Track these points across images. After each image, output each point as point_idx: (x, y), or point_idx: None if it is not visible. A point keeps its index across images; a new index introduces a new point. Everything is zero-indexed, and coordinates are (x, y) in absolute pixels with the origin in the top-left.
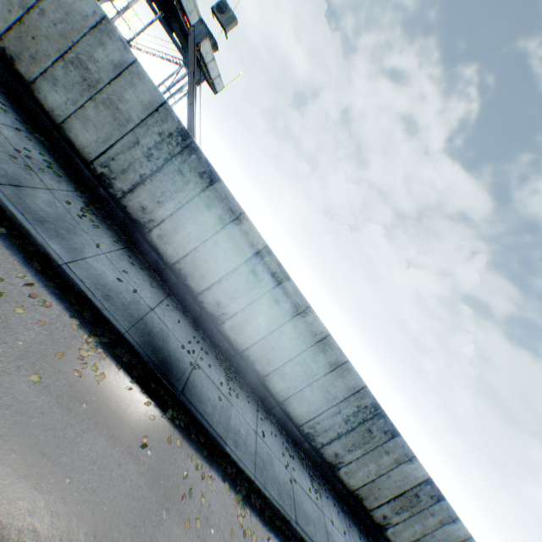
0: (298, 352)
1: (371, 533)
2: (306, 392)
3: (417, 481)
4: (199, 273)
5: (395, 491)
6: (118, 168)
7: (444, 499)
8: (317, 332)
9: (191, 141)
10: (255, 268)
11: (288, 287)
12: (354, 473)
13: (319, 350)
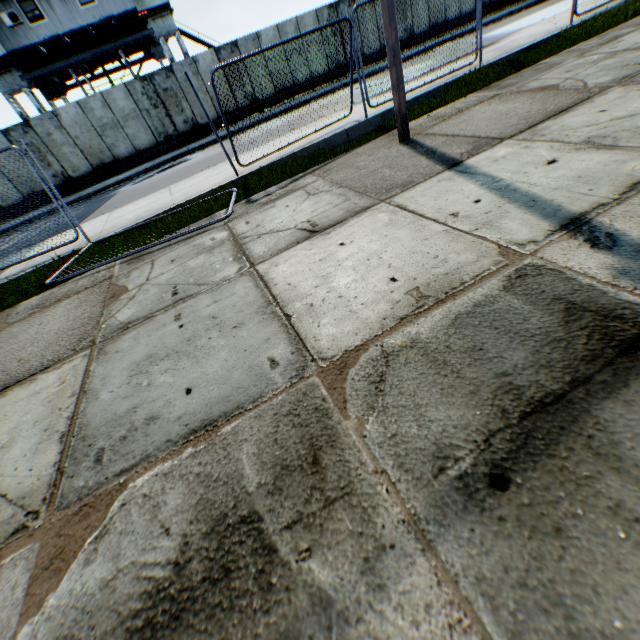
0: None
1: None
2: None
3: None
4: None
5: None
6: (335, 57)
7: None
8: None
9: (334, 4)
10: None
11: None
12: None
13: None
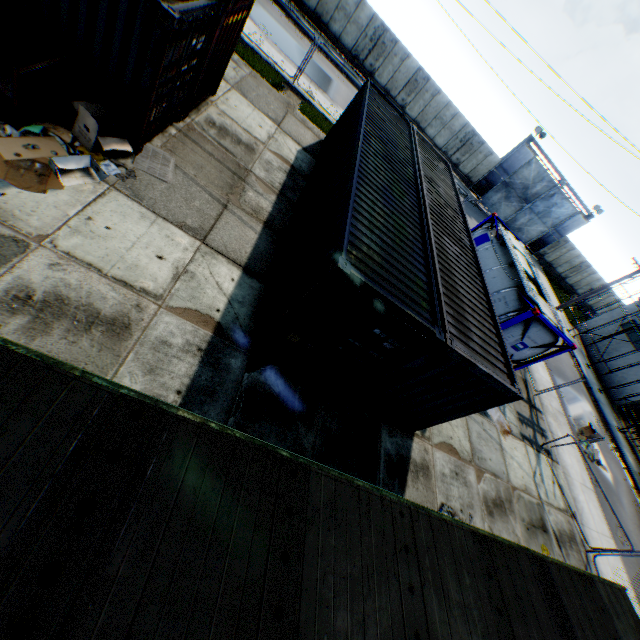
0: (338, 3)
1: None
2: (348, 29)
3: (414, 72)
4: None
5: (405, 82)
6: None
7: (431, 80)
8: None
9: None
10: None
11: None
12: (382, 76)
13: None
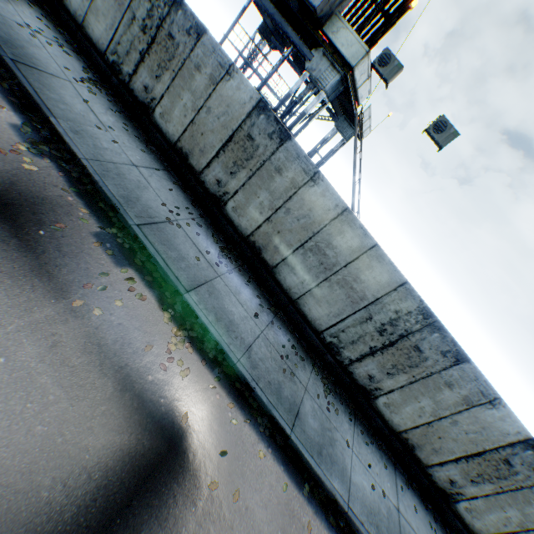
0: None
1: None
2: None
3: None
4: (429, 447)
5: None
6: (347, 339)
7: None
8: None
9: (434, 319)
10: (509, 457)
11: None
12: None
13: None
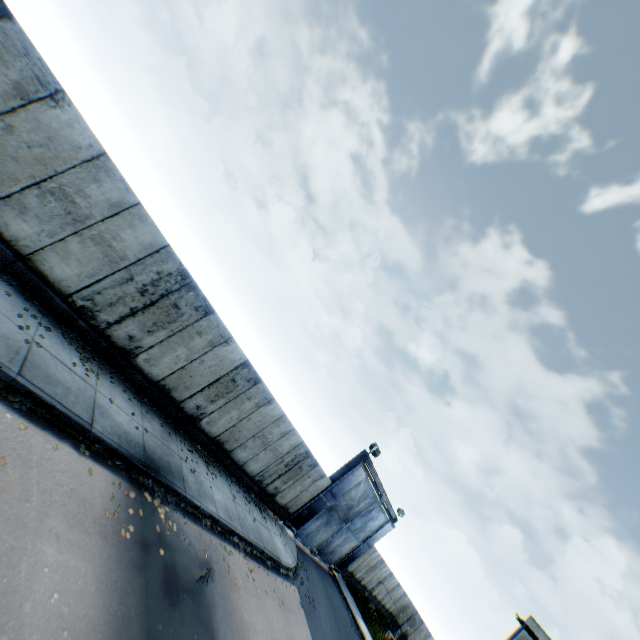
0: (50, 173)
1: (183, 428)
2: (74, 244)
3: (234, 366)
4: None
5: (210, 379)
6: None
7: (261, 382)
8: (82, 144)
9: None
10: None
11: (11, 36)
12: (158, 361)
13: (90, 176)
